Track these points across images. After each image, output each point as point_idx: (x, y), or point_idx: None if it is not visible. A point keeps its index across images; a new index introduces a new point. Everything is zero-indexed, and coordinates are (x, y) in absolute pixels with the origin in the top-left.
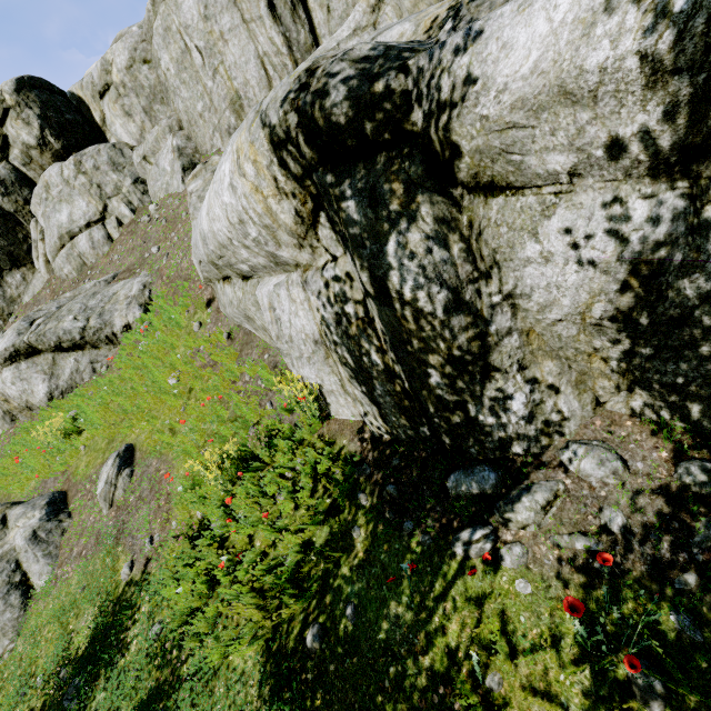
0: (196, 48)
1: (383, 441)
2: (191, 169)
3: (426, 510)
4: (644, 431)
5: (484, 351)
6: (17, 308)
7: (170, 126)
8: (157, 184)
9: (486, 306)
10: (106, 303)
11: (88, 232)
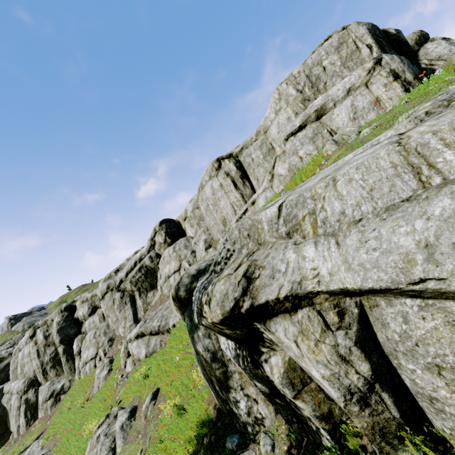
0: (210, 204)
1: (220, 411)
2: (209, 248)
3: (218, 452)
4: (285, 433)
5: (226, 379)
6: (149, 307)
7: (204, 230)
8: (198, 254)
9: (225, 360)
10: (169, 313)
11: (174, 275)
